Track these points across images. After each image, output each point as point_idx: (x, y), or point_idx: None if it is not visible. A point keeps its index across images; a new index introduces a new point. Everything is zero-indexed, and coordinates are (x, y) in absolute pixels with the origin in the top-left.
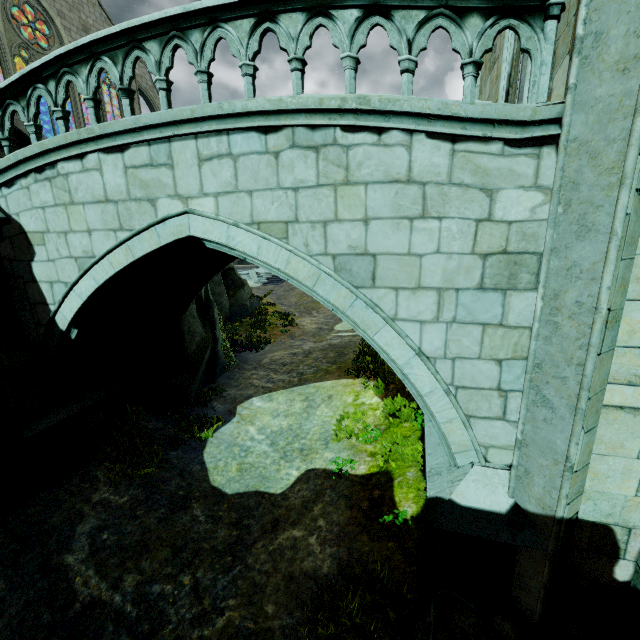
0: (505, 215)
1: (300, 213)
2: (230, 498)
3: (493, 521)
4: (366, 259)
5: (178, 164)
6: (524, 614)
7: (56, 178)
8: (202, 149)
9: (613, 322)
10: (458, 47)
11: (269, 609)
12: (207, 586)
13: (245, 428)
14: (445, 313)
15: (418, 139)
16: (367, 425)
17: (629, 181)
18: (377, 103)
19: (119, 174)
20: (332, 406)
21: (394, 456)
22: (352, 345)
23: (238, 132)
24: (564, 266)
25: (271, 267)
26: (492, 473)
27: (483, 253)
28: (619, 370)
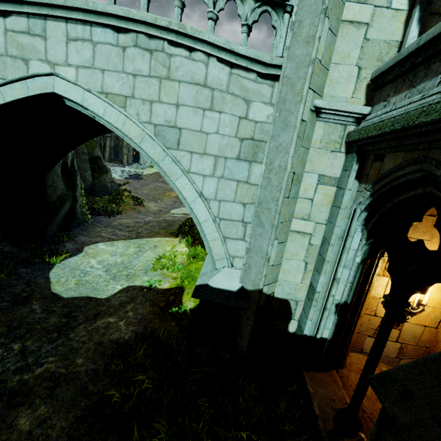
0: (254, 117)
1: (136, 92)
2: (65, 300)
3: (228, 295)
4: (175, 130)
5: (50, 38)
6: (240, 352)
7: None
8: (70, 31)
9: (297, 182)
10: (240, 14)
11: (79, 361)
12: (33, 350)
13: (88, 260)
14: (218, 171)
15: (212, 61)
16: (176, 262)
17: (304, 100)
18: (190, 30)
19: None
20: (155, 251)
21: (188, 279)
22: (179, 221)
23: (99, 26)
24: (276, 146)
25: (112, 126)
26: (234, 271)
27: (241, 138)
28: (299, 211)
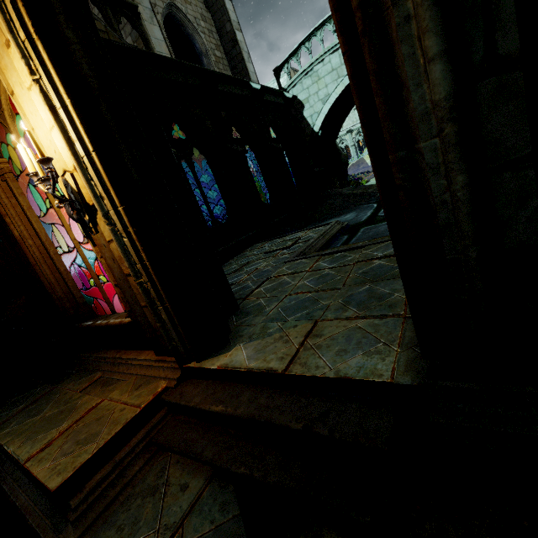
0: None
1: None
2: None
3: None
4: None
5: None
6: None
7: (313, 73)
8: None
9: None
10: None
11: None
12: None
13: None
14: None
15: None
16: None
17: None
18: None
19: (337, 59)
20: None
21: None
22: None
23: None
24: None
25: None
26: None
27: None
28: None
